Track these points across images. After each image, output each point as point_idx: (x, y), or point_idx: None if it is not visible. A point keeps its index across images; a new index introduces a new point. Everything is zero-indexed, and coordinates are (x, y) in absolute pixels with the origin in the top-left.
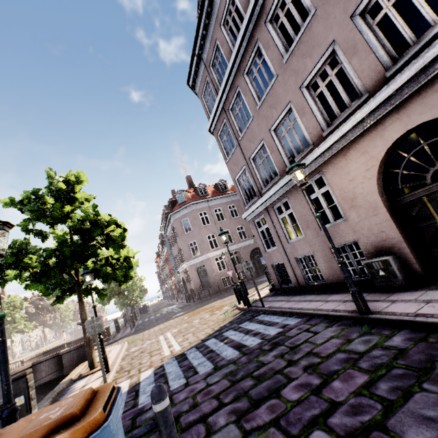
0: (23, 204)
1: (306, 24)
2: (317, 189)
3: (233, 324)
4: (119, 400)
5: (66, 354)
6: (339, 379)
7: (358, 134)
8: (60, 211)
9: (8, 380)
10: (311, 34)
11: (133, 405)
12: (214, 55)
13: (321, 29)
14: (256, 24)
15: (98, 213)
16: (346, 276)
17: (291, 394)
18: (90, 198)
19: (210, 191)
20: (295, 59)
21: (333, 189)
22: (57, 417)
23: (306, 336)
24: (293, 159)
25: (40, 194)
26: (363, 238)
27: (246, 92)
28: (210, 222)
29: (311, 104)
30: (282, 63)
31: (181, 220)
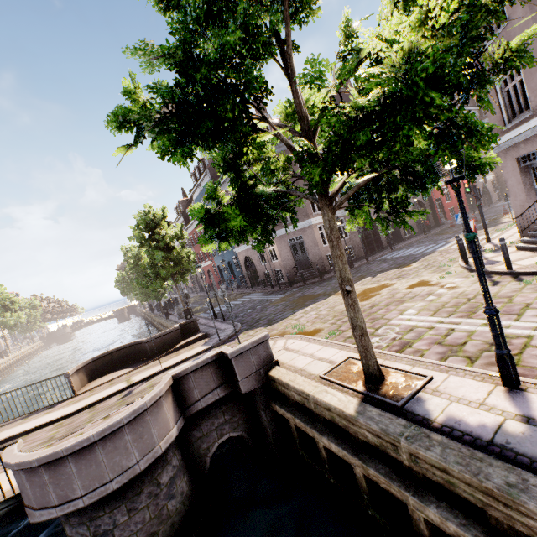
0: None
1: None
2: None
3: None
4: None
5: (238, 356)
6: None
7: None
8: None
9: None
10: None
11: None
12: None
13: None
14: None
15: None
16: None
17: None
18: None
19: None
20: None
21: None
22: None
23: None
24: None
25: None
26: None
27: None
28: None
29: None
30: None
31: None
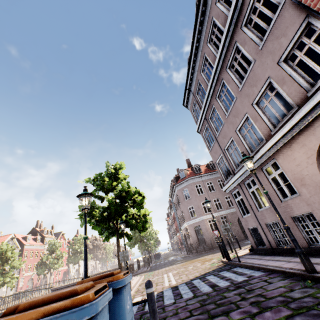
0: (94, 181)
1: (250, 69)
2: (274, 170)
3: (214, 271)
4: (130, 276)
5: None
6: (270, 311)
7: (295, 133)
8: (111, 185)
9: (87, 268)
10: (254, 74)
11: (142, 309)
12: (198, 88)
13: (260, 70)
14: (221, 71)
15: (129, 187)
16: (291, 239)
17: (235, 315)
18: (126, 177)
19: (203, 169)
20: (246, 88)
21: (285, 171)
22: (108, 273)
23: (262, 284)
24: (244, 154)
25: (102, 176)
26: (316, 210)
27: (218, 108)
28: (203, 192)
29: (260, 114)
30: (239, 90)
31: (182, 190)
